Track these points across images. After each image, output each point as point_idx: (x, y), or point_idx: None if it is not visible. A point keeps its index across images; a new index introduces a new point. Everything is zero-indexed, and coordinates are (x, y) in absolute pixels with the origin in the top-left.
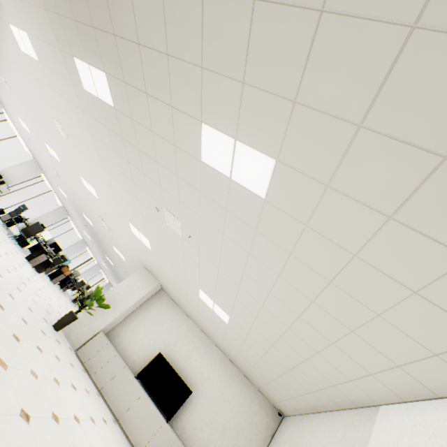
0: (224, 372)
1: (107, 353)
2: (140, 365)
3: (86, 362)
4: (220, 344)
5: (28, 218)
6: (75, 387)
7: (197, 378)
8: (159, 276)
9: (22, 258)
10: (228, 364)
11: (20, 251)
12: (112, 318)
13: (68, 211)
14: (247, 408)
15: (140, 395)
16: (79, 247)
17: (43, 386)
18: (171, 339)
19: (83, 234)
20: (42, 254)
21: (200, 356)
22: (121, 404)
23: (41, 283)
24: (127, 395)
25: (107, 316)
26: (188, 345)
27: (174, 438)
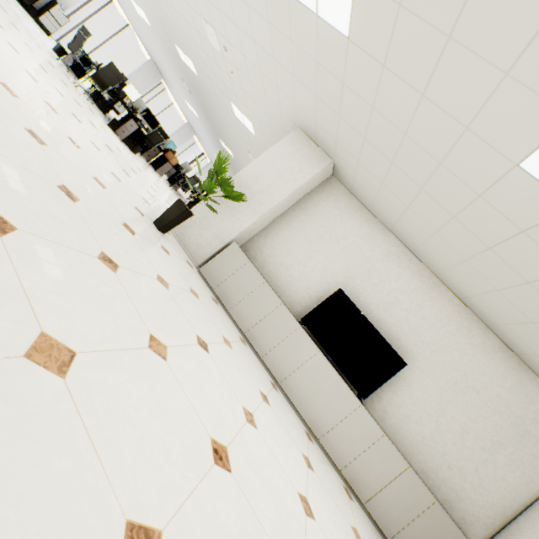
0: (467, 341)
1: (248, 279)
2: (301, 303)
3: (217, 287)
4: (473, 292)
5: (100, 64)
6: (203, 344)
7: (409, 340)
8: (340, 139)
9: (99, 121)
10: (475, 328)
11: (99, 114)
12: (248, 221)
13: (159, 70)
14: (516, 411)
15: (312, 354)
16: (185, 136)
17: (94, 396)
18: (356, 268)
19: (186, 111)
20: (130, 120)
21: (416, 305)
22: (280, 361)
23: (136, 166)
24: (289, 350)
25: (241, 217)
26: (391, 283)
27: (380, 434)
